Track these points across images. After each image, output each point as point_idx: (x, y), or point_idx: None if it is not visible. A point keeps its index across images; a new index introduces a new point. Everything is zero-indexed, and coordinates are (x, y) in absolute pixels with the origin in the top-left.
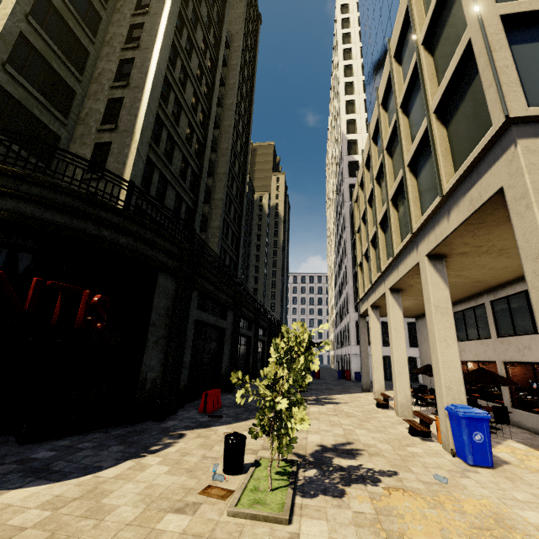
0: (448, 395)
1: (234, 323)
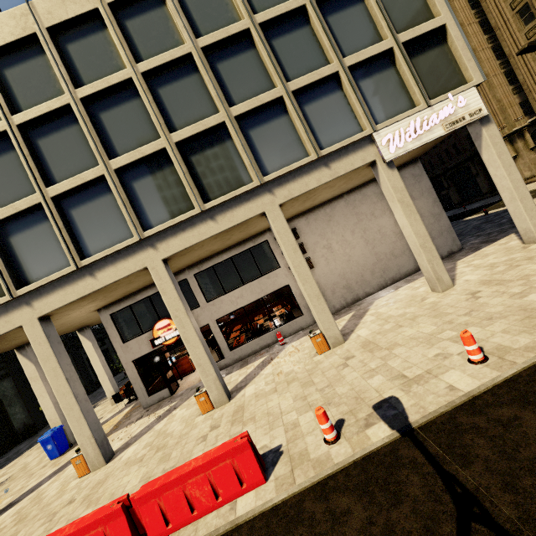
0: (52, 423)
1: (16, 385)
